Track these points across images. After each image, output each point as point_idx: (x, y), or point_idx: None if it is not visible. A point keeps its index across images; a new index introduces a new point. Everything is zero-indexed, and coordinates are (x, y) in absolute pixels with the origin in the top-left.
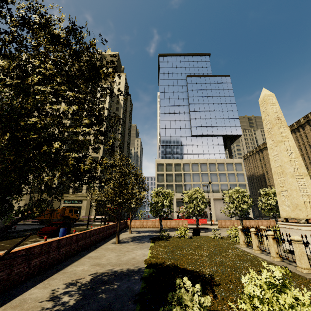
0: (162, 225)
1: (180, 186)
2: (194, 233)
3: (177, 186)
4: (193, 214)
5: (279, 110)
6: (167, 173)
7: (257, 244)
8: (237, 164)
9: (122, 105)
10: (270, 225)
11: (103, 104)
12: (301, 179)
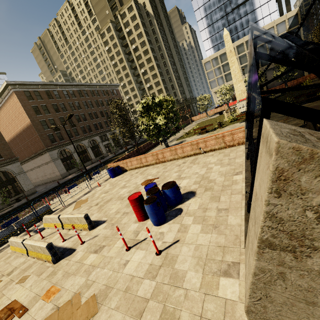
0: (208, 115)
1: (229, 74)
2: (219, 114)
3: (226, 76)
4: (224, 102)
5: (231, 45)
6: (215, 68)
7: (228, 114)
8: (292, 17)
9: (153, 14)
10: (293, 84)
11: (138, 28)
12: (239, 83)
